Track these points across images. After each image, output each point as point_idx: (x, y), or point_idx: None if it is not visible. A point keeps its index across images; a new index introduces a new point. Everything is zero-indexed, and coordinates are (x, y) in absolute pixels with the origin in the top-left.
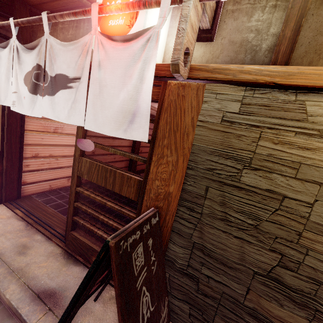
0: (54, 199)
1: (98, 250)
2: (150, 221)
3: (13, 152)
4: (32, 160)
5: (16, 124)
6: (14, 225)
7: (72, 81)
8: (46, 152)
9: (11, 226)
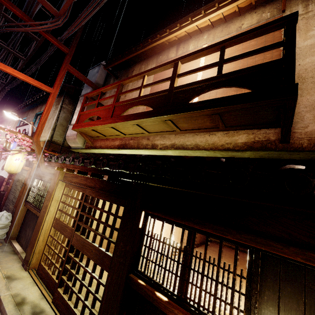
0: None
1: None
2: (0, 192)
3: None
4: None
5: (2, 179)
6: None
7: None
8: None
9: None
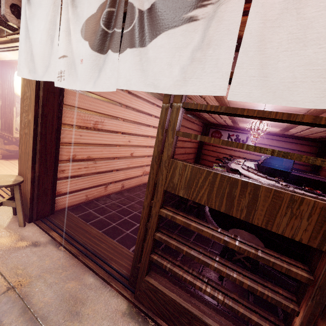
0: (93, 213)
1: (203, 318)
2: None
3: (48, 153)
4: (68, 163)
5: (53, 115)
6: (53, 257)
7: (199, 5)
8: (83, 153)
9: (50, 260)
